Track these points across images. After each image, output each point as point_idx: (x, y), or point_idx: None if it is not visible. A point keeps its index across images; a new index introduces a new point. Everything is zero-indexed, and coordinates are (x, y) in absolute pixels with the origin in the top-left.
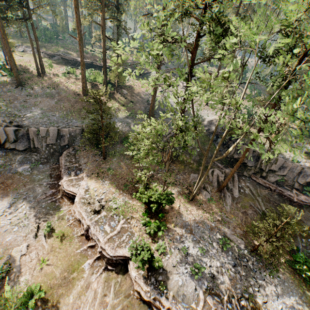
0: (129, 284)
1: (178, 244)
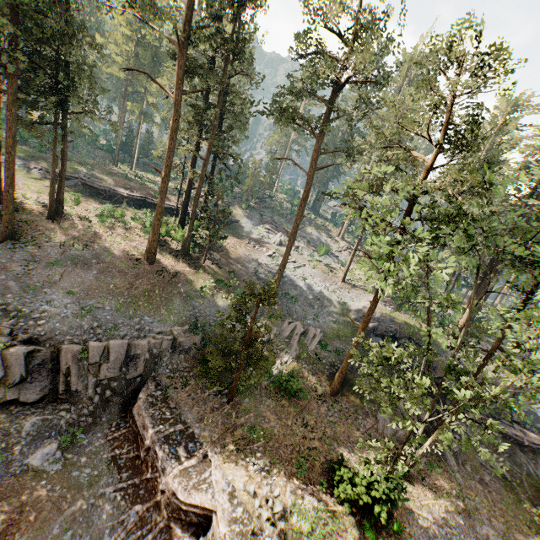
0: None
1: None
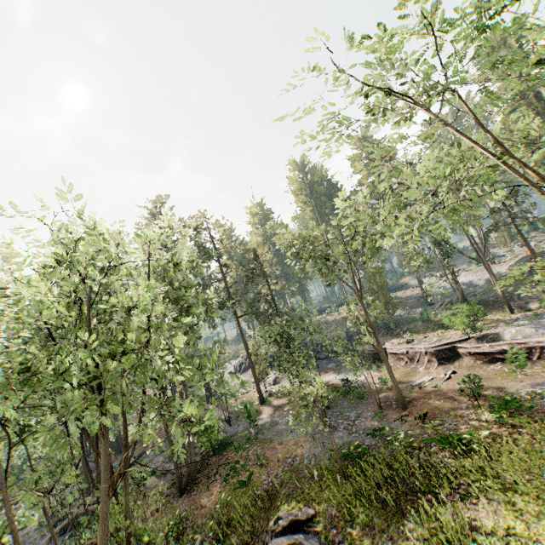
0: (467, 361)
1: (504, 325)
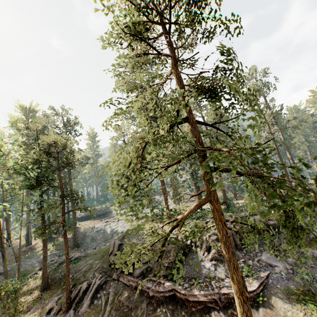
0: None
1: None
